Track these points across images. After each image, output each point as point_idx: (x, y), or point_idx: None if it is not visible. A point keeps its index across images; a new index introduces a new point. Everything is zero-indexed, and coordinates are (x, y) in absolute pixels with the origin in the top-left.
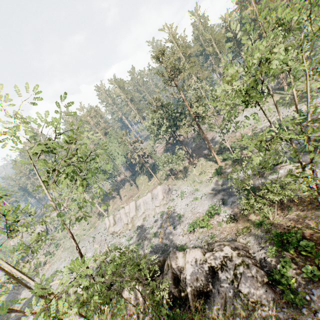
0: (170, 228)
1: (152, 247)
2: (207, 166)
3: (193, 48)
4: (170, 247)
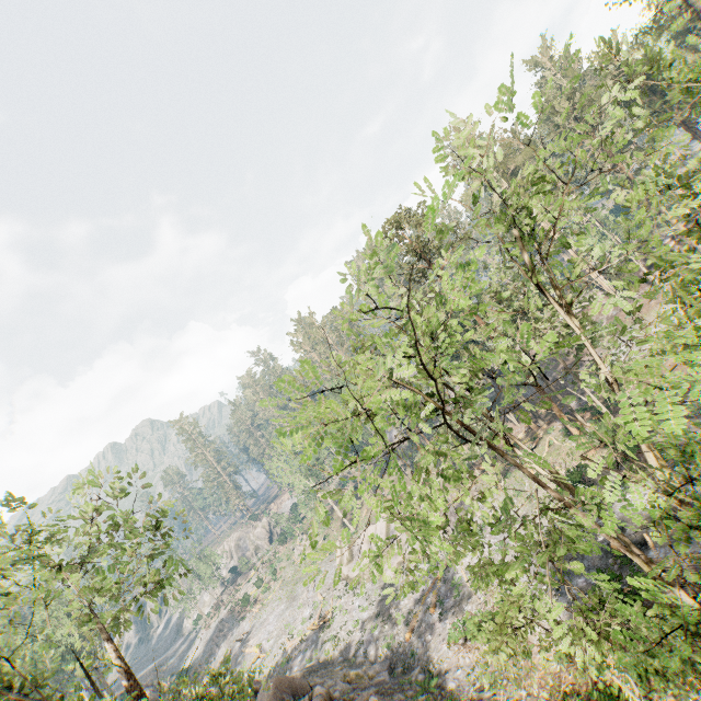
0: (433, 611)
1: (389, 647)
2: (562, 452)
3: (520, 154)
4: (419, 664)
